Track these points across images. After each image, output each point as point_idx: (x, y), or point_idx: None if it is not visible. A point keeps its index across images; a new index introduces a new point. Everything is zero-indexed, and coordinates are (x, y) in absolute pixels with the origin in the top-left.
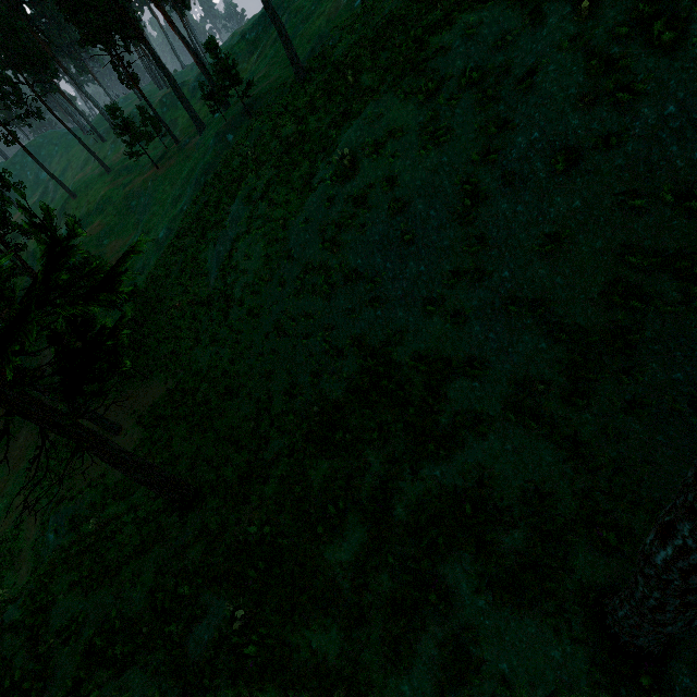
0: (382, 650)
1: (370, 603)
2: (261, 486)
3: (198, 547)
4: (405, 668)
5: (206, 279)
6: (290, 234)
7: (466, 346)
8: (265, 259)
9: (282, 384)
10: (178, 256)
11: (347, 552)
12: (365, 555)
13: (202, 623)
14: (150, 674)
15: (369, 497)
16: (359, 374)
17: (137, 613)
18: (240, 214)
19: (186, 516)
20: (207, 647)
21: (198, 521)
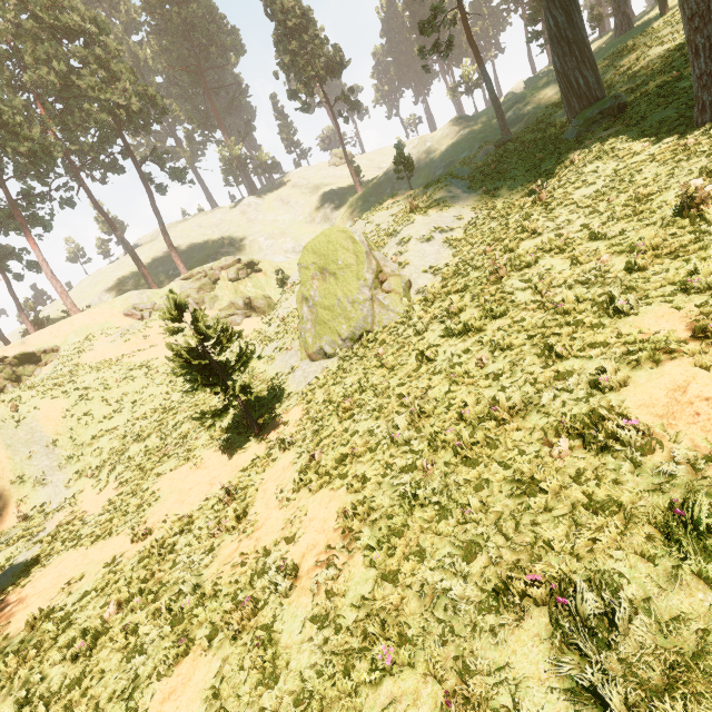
0: None
1: None
2: None
3: None
4: None
5: None
6: None
7: None
8: None
9: None
10: None
11: None
12: None
13: None
14: None
15: None
16: None
17: None
18: None
19: None
20: None
21: None
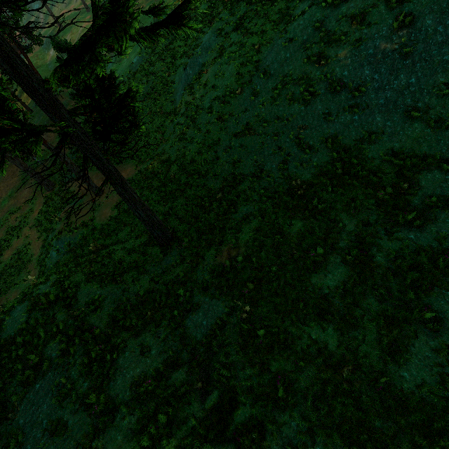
0: (378, 347)
1: (362, 315)
2: (236, 234)
3: (181, 269)
4: (402, 361)
5: (172, 96)
6: (263, 57)
7: (443, 148)
8: (237, 76)
9: (248, 170)
10: (149, 77)
11: (333, 280)
12: (351, 284)
13: (197, 314)
14: (162, 339)
15: (347, 246)
16: (330, 163)
17: (141, 302)
18: (210, 43)
19: (166, 250)
20: (207, 328)
21: (177, 253)
